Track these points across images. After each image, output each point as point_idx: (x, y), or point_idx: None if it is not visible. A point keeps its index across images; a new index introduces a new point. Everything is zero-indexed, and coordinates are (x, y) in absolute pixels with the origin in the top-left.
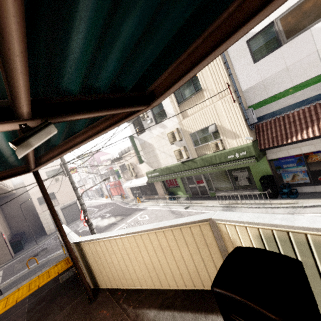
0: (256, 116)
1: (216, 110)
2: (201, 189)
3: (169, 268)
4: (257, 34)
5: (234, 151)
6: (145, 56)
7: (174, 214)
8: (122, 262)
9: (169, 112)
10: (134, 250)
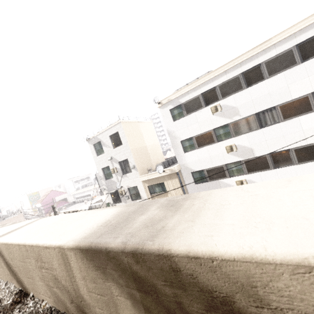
0: None
1: None
2: None
3: None
4: (196, 171)
5: None
6: None
7: None
8: None
9: (143, 196)
10: None
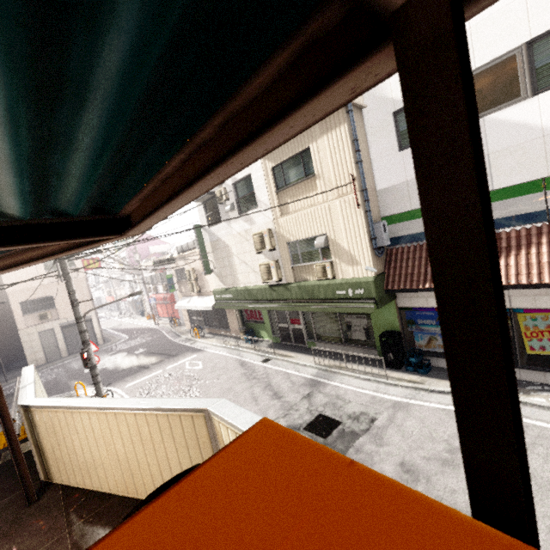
0: (390, 235)
1: (331, 214)
2: (296, 334)
3: (149, 470)
4: None
5: (347, 285)
6: (71, 191)
7: (243, 368)
8: (87, 448)
9: (261, 200)
10: (104, 433)
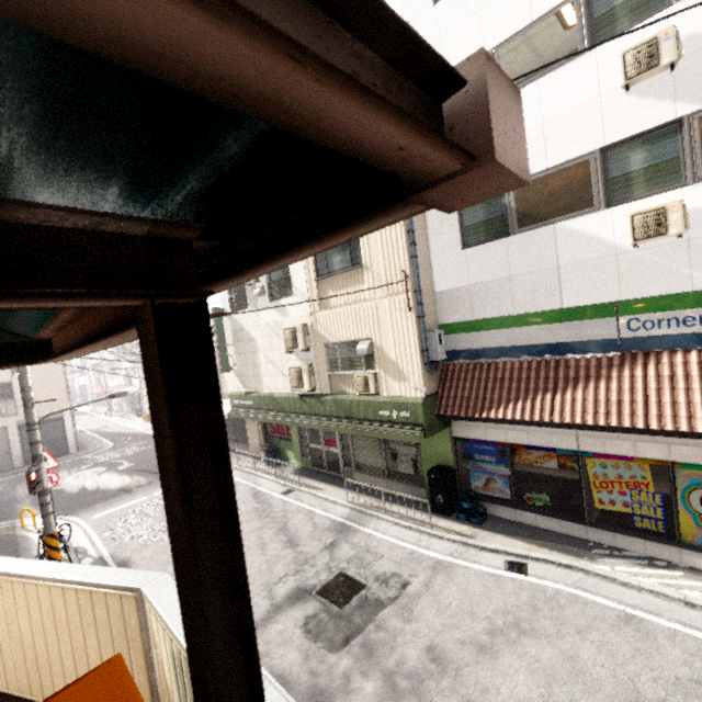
0: (447, 347)
1: (378, 315)
2: (330, 459)
3: (62, 665)
4: None
5: (391, 405)
6: None
7: (256, 500)
8: None
9: (298, 287)
10: (8, 609)
